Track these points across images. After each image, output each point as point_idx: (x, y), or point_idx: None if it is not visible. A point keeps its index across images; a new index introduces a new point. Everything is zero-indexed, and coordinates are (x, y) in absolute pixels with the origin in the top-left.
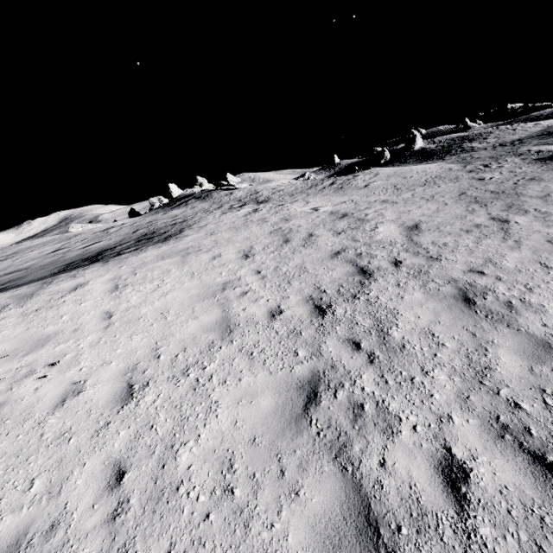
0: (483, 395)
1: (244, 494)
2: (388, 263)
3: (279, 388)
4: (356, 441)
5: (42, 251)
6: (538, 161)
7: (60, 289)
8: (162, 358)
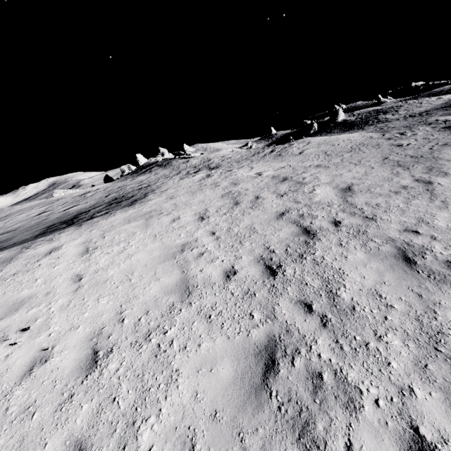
0: (441, 363)
1: None
2: (328, 223)
3: (237, 354)
4: (318, 417)
5: (30, 213)
6: (447, 129)
7: (37, 253)
8: (125, 321)
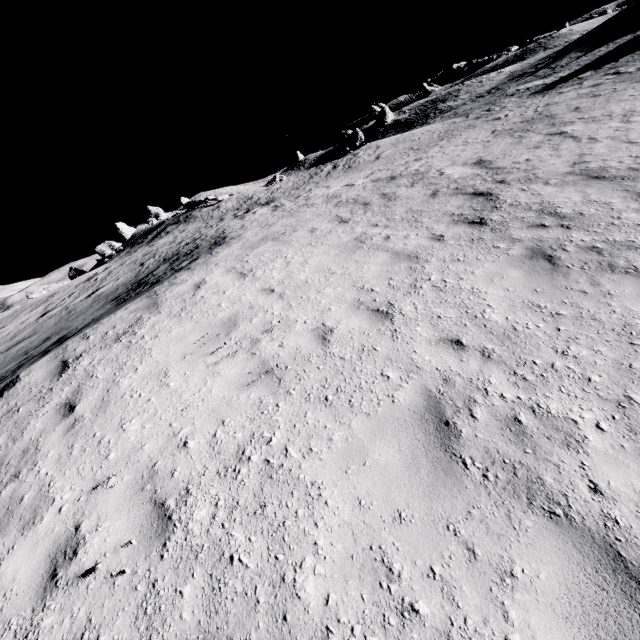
0: None
1: (571, 311)
2: (492, 184)
3: (514, 264)
4: (616, 260)
5: (22, 321)
6: (535, 94)
7: (182, 292)
8: (377, 290)
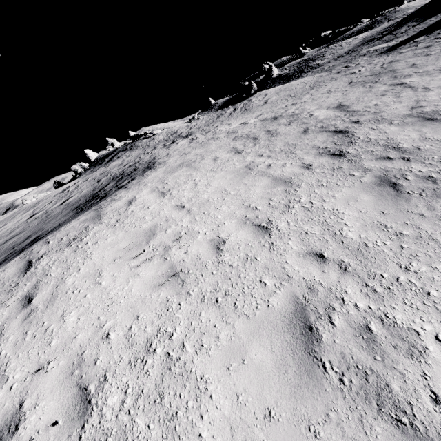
0: None
1: (412, 231)
2: (349, 124)
3: (365, 190)
4: None
5: (17, 220)
6: (381, 54)
7: (118, 207)
8: (259, 208)
